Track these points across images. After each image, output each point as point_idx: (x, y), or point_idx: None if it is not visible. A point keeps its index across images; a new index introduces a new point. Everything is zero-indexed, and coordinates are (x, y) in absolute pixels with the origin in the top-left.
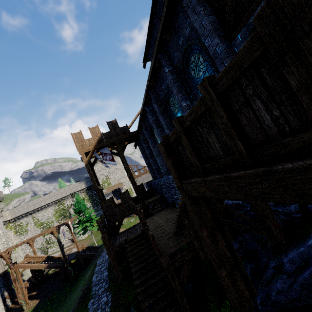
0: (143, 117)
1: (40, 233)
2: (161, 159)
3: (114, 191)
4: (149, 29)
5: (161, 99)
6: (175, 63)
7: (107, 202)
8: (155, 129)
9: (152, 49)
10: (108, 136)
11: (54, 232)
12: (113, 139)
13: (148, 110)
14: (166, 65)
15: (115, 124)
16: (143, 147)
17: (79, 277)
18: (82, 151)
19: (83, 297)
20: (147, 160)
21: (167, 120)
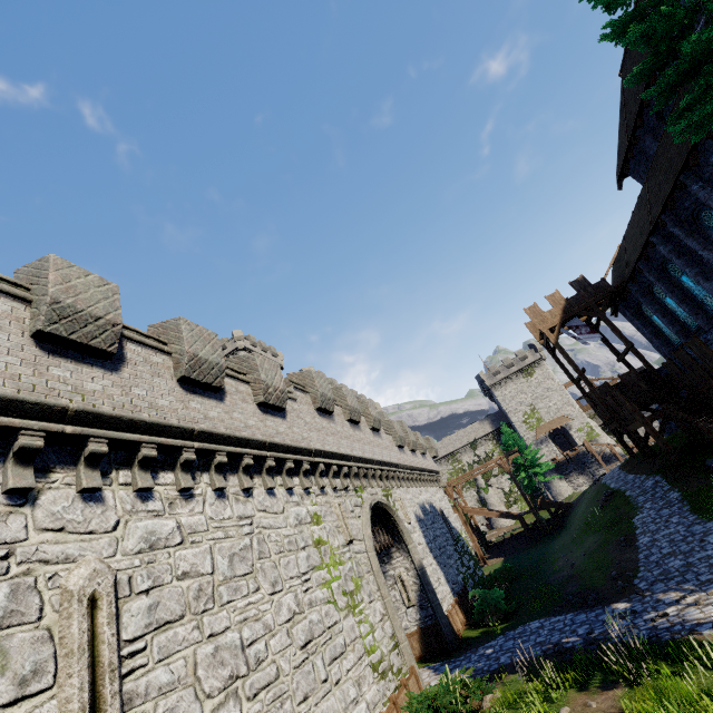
0: (644, 253)
1: (467, 478)
2: (691, 305)
3: (553, 434)
4: (629, 143)
5: (683, 219)
6: (705, 177)
7: (602, 388)
8: (676, 260)
9: (633, 163)
10: (577, 301)
11: (503, 461)
12: (586, 302)
13: (657, 240)
14: (694, 183)
15: (583, 282)
16: (635, 310)
17: (559, 530)
18: (544, 328)
19: (609, 496)
20: (650, 327)
21: (700, 240)
